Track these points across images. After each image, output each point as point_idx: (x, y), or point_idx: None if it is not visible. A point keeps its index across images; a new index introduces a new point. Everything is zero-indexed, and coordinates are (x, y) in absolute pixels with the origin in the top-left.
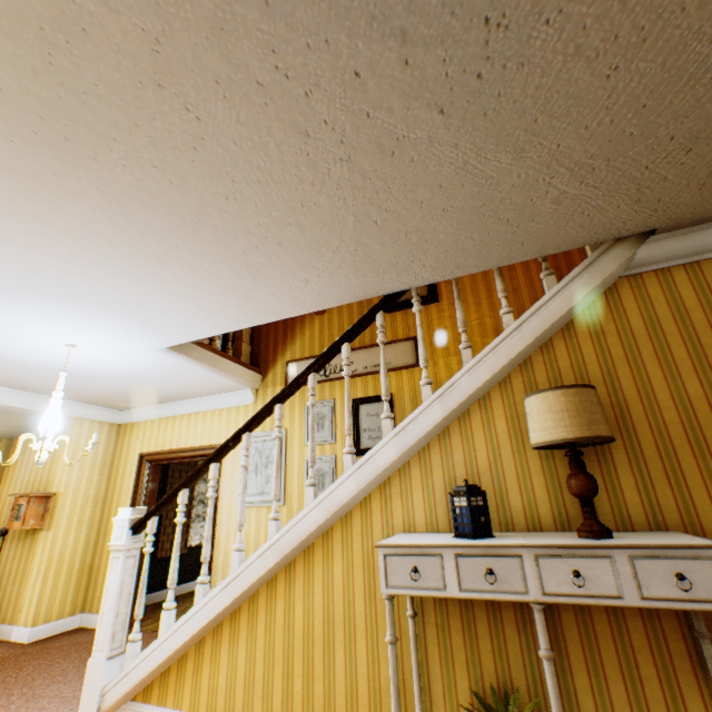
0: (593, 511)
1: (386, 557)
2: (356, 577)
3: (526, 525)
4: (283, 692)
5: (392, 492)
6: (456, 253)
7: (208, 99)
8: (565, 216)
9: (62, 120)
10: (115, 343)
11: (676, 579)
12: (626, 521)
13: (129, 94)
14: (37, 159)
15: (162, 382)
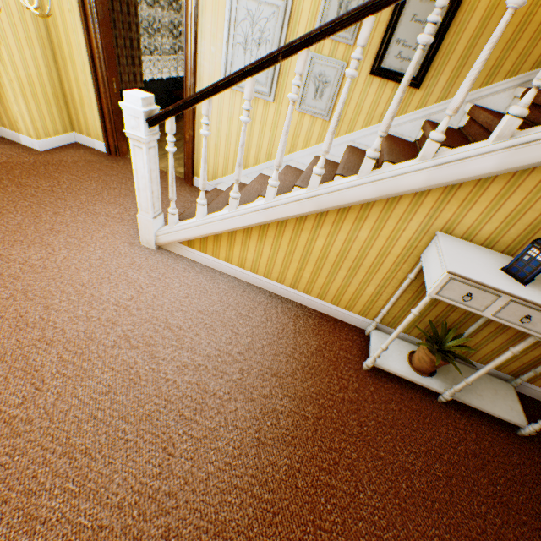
0: None
1: (450, 281)
2: (377, 242)
3: None
4: (294, 275)
5: (454, 197)
6: None
7: None
8: None
9: None
10: None
11: None
12: None
13: None
14: None
15: None
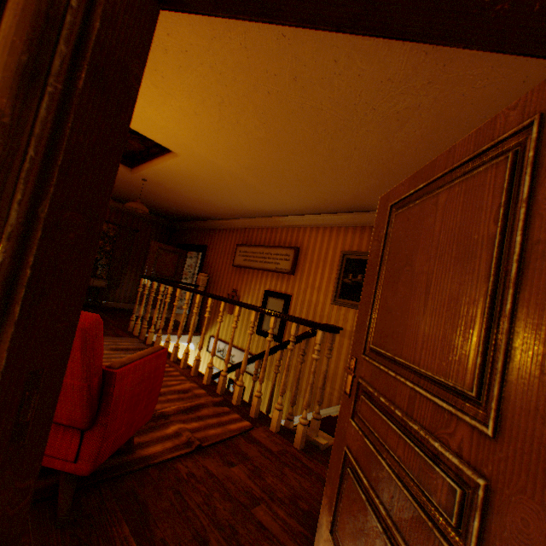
0: None
1: None
2: None
3: None
4: None
5: None
6: None
7: None
8: None
9: None
10: None
11: None
12: None
13: None
14: None
15: None
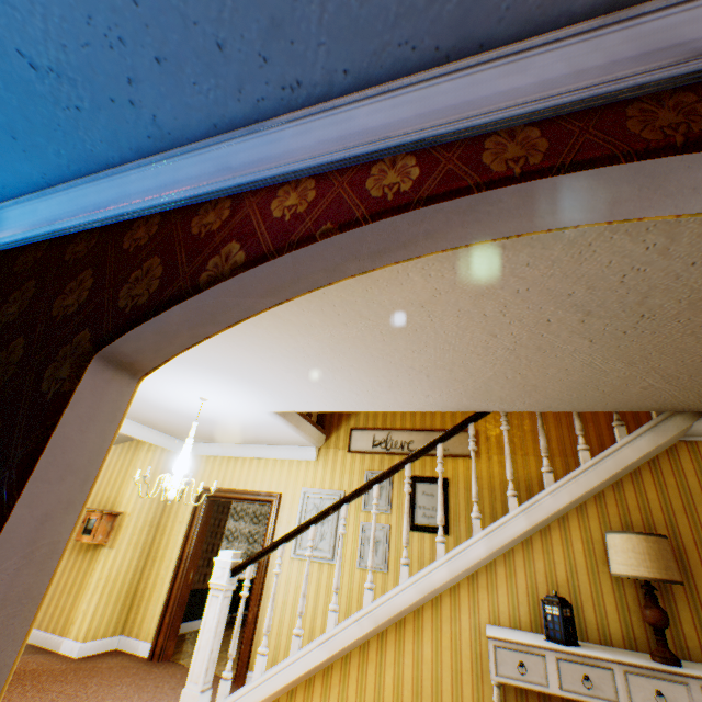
0: (665, 640)
1: (495, 648)
2: (444, 657)
3: (598, 638)
4: None
5: (479, 584)
6: (553, 400)
7: (446, 315)
8: (646, 395)
9: (345, 308)
10: (239, 403)
11: None
12: (684, 650)
13: (400, 306)
14: (308, 318)
15: (246, 430)
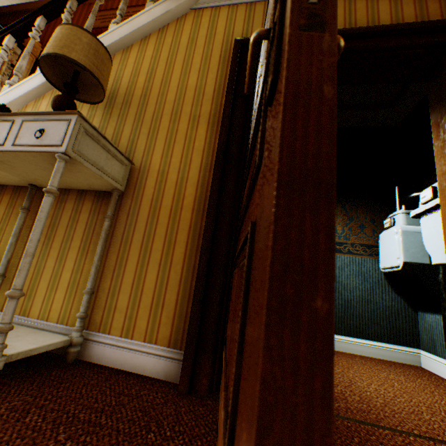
0: None
1: None
2: None
3: None
4: None
5: None
6: None
7: None
8: None
9: None
10: None
11: (40, 133)
12: None
13: None
14: None
15: None
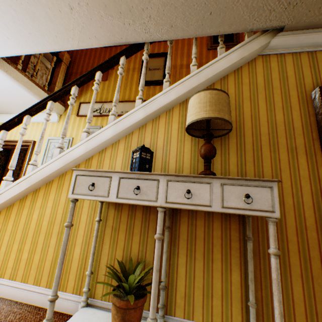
0: (210, 165)
1: (77, 177)
2: None
3: None
4: (15, 259)
5: (105, 156)
6: (170, 9)
7: None
8: None
9: None
10: None
11: (245, 197)
12: None
13: None
14: None
15: None
